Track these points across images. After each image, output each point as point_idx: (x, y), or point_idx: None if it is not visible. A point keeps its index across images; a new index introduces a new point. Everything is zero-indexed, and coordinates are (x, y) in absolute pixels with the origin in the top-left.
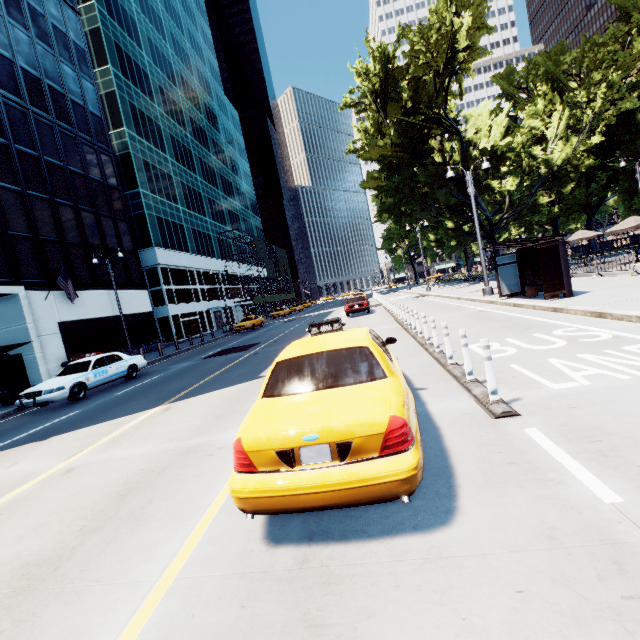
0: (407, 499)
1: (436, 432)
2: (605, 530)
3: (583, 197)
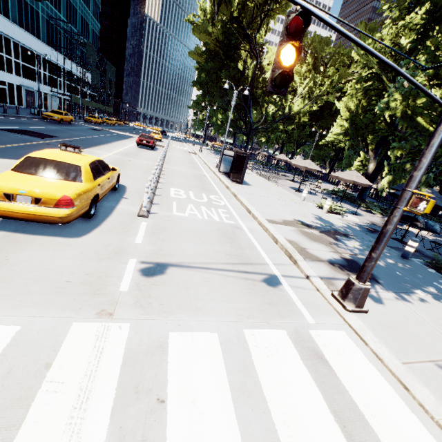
0: (60, 224)
1: (109, 214)
2: (125, 247)
3: (296, 137)
